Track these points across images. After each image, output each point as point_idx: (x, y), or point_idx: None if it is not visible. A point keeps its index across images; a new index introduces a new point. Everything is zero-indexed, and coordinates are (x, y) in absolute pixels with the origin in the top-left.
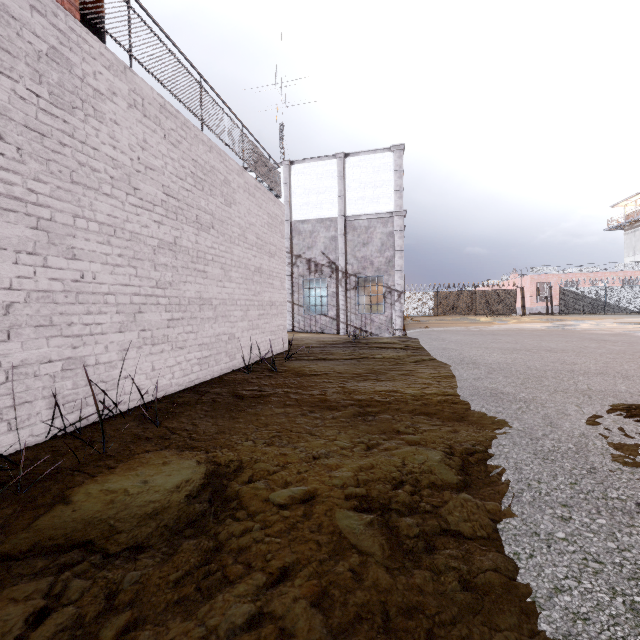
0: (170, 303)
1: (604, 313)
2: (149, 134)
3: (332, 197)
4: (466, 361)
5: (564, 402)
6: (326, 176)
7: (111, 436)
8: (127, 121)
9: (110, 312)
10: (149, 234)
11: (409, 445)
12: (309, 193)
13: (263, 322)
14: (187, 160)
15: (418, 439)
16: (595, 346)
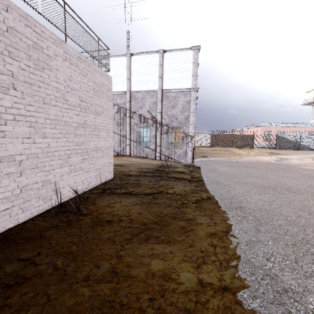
0: None
1: (298, 149)
2: None
3: (155, 77)
4: (234, 204)
5: None
6: (152, 64)
7: None
8: None
9: None
10: None
11: None
12: (141, 74)
13: (87, 164)
14: None
15: None
16: None
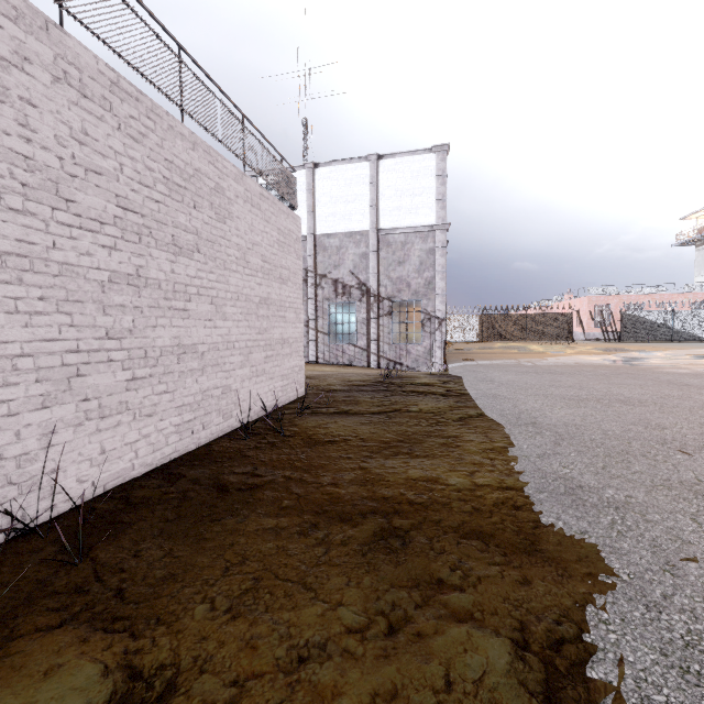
0: (130, 357)
1: (671, 341)
2: (92, 122)
3: (363, 207)
4: (524, 420)
5: (673, 510)
6: (356, 182)
7: (2, 584)
8: (52, 102)
9: (24, 382)
10: (94, 265)
11: (456, 620)
12: (336, 202)
13: (271, 365)
14: (157, 160)
15: (470, 605)
16: (678, 395)
